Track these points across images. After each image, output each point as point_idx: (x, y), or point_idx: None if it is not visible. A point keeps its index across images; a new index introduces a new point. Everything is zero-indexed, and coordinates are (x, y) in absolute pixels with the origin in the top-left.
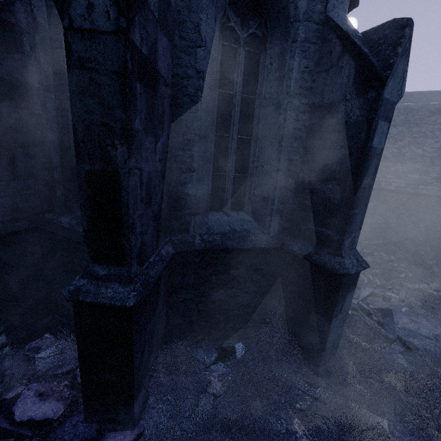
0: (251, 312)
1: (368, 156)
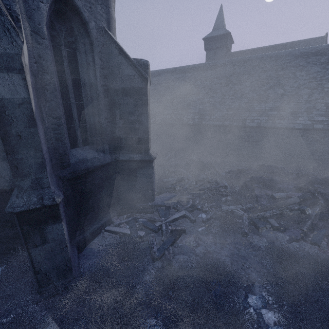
0: (5, 241)
1: (0, 107)
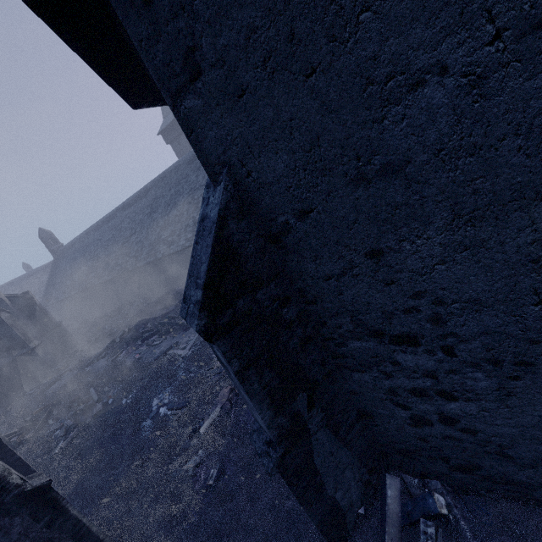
0: None
1: None
